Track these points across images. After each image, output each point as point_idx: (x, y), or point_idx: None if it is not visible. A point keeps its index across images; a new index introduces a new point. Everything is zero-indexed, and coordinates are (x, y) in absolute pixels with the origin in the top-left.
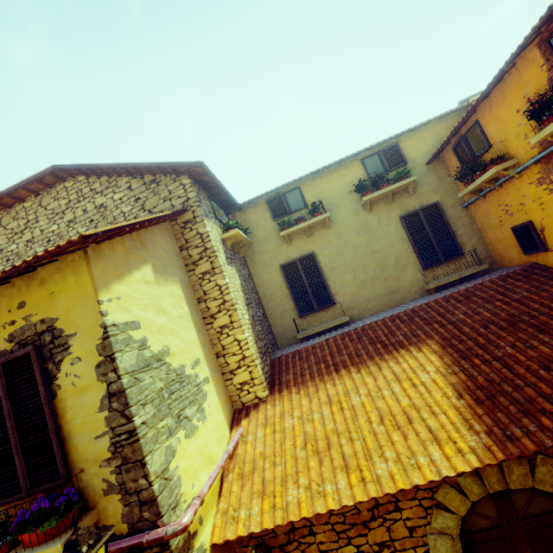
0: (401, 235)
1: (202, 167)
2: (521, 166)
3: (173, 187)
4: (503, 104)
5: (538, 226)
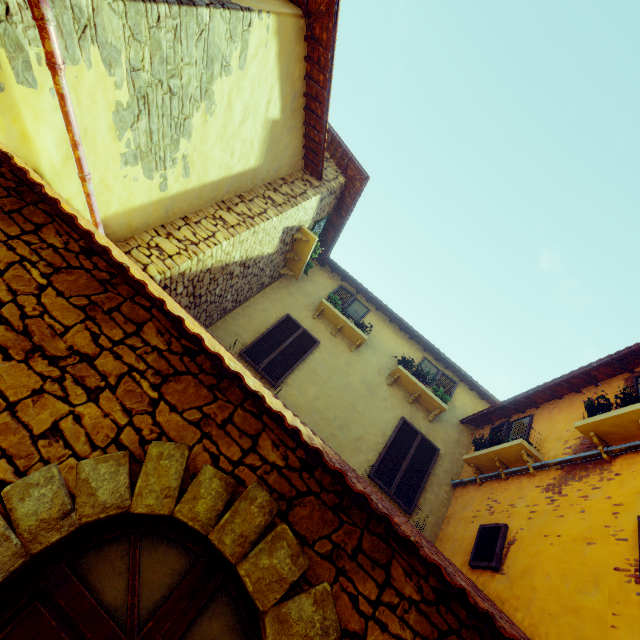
0: (387, 429)
1: (364, 181)
2: (543, 461)
3: (330, 171)
4: (565, 410)
5: (511, 537)
